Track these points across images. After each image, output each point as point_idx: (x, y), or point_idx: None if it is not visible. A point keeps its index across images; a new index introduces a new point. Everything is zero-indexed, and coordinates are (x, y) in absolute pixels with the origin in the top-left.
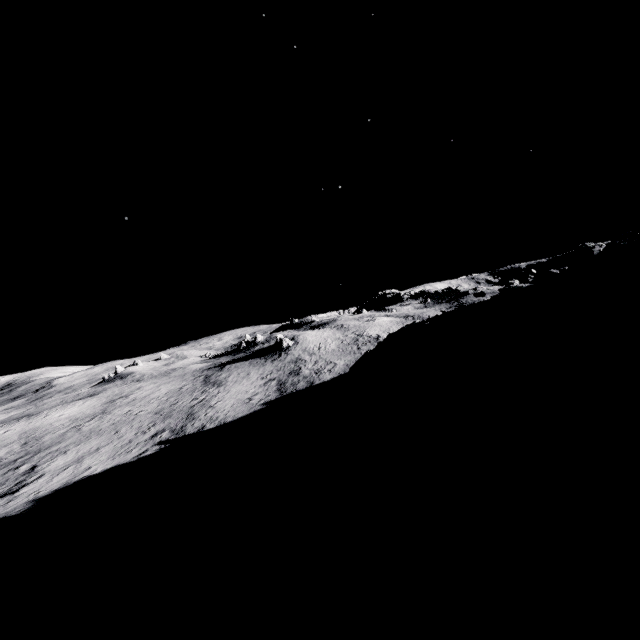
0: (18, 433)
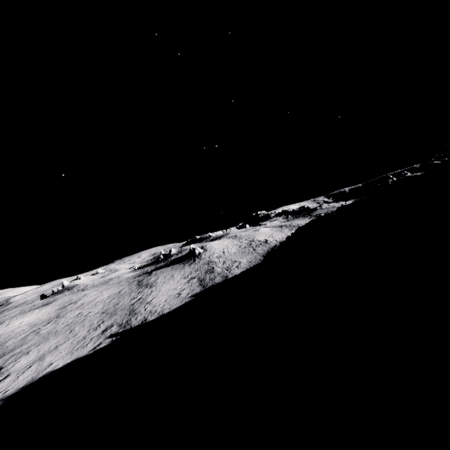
0: None
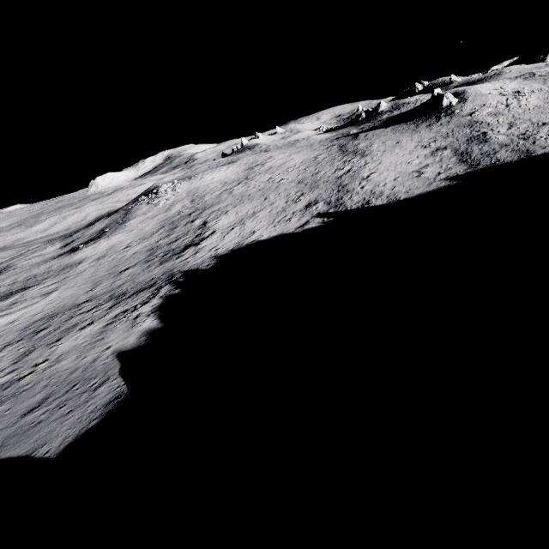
0: (185, 191)
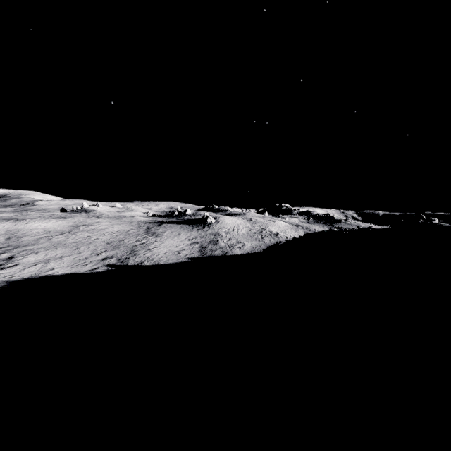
0: (5, 229)
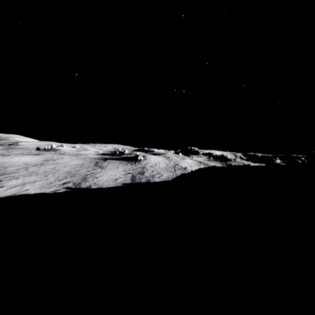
0: None
